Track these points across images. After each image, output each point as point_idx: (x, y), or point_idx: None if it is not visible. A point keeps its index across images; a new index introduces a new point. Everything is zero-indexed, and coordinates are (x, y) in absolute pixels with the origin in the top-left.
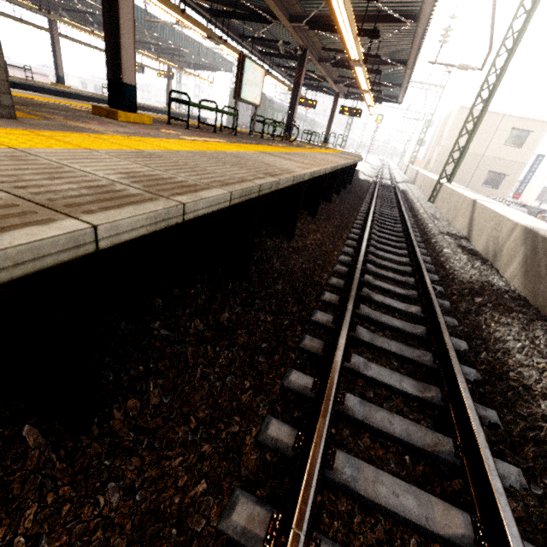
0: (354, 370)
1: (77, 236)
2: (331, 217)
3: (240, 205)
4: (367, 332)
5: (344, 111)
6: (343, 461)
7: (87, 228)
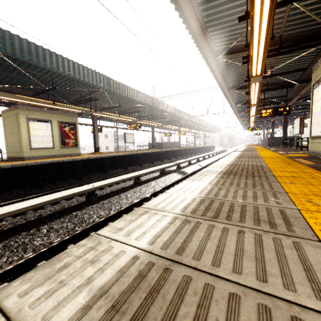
0: None
1: None
2: None
3: None
4: None
5: None
6: None
7: None
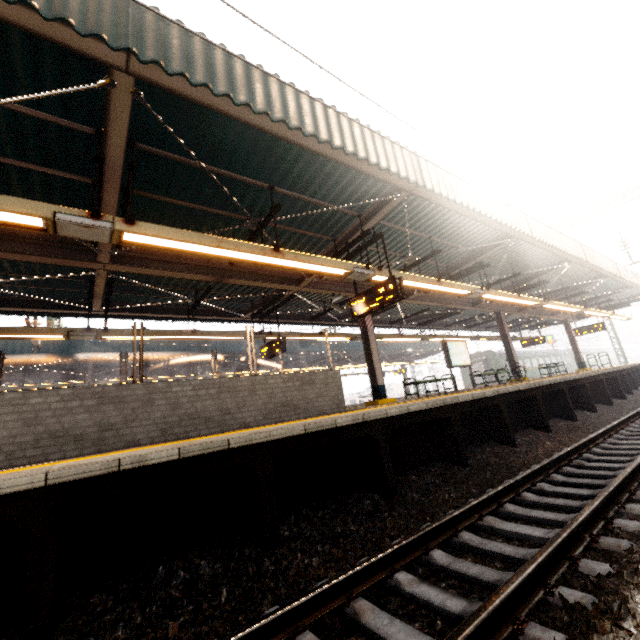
0: (540, 490)
1: (383, 412)
2: (573, 430)
3: (439, 413)
4: (562, 477)
5: (580, 331)
6: (509, 505)
7: (385, 411)
